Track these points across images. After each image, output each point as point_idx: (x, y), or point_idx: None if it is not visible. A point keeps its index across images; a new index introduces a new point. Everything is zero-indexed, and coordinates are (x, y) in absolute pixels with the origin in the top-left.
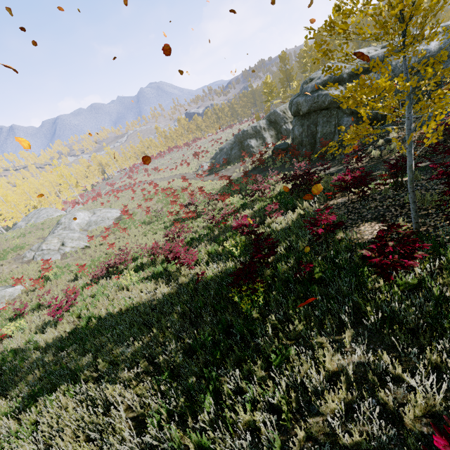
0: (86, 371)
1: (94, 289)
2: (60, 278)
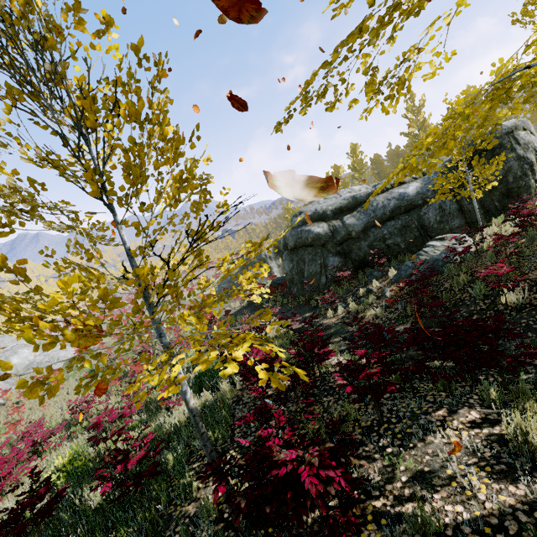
0: None
1: None
2: None
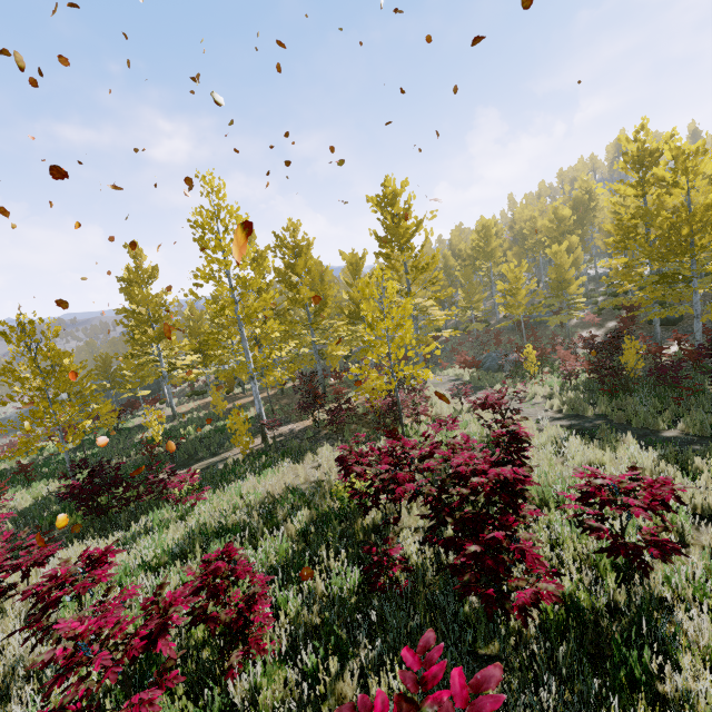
0: None
1: None
2: None
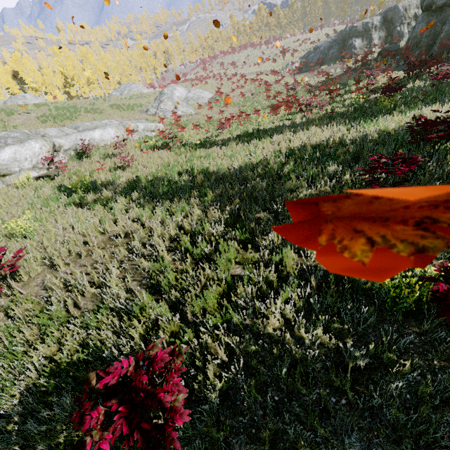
0: (276, 135)
1: (226, 130)
2: (188, 127)
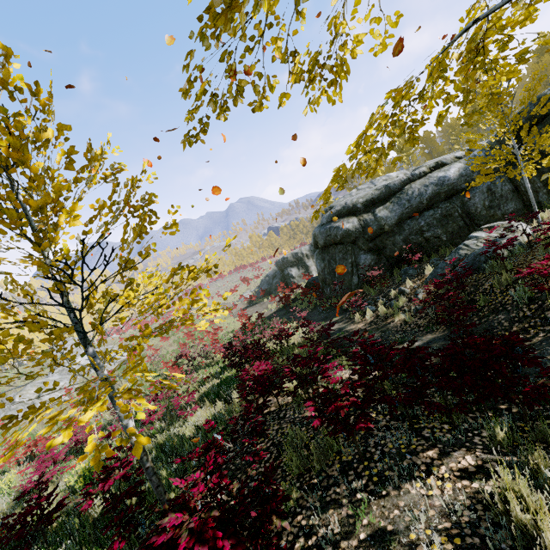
0: None
1: None
2: None
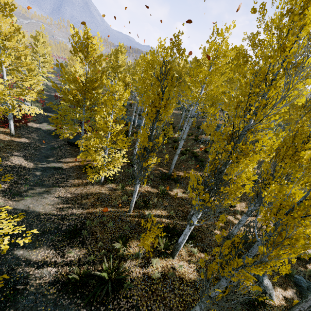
0: None
1: None
2: None
